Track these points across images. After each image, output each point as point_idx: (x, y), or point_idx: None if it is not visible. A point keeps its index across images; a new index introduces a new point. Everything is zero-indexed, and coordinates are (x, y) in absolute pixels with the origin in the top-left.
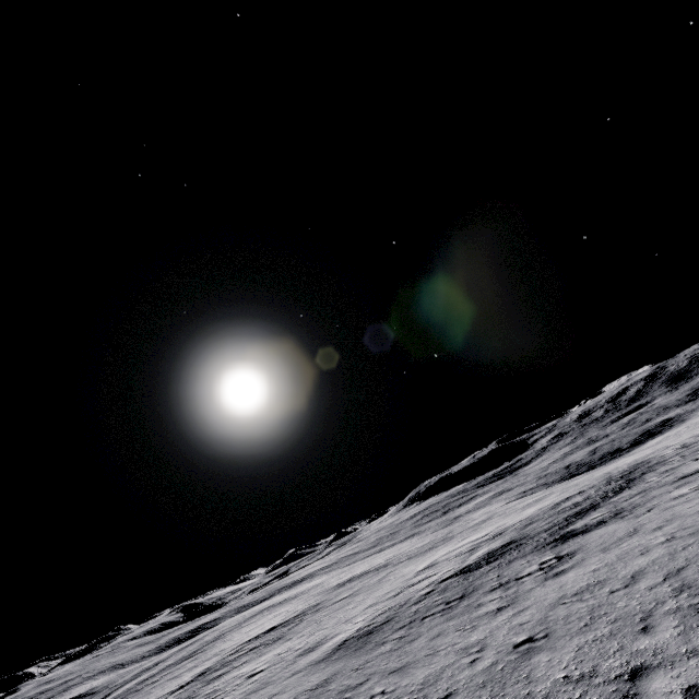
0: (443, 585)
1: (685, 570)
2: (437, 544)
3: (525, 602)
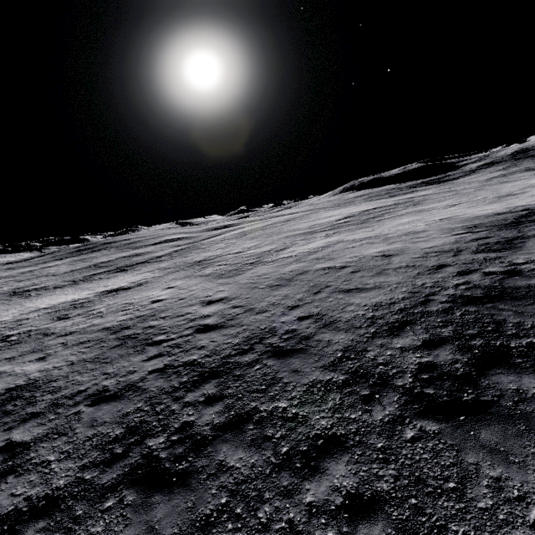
0: None
1: None
2: (508, 182)
3: None
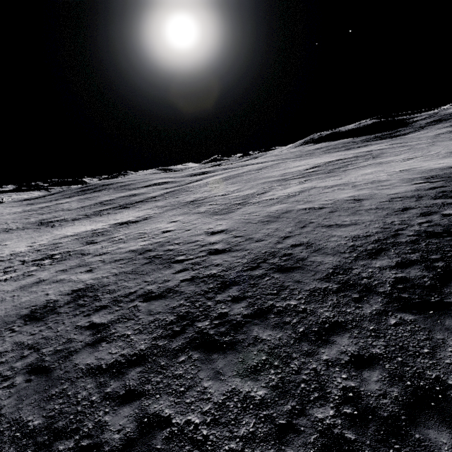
0: None
1: None
2: None
3: None
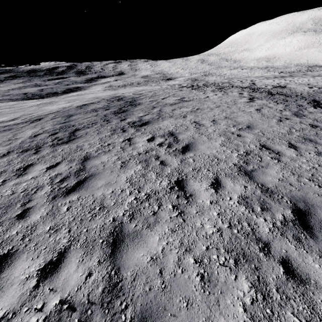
0: (7, 164)
1: (296, 145)
2: None
3: (202, 173)
